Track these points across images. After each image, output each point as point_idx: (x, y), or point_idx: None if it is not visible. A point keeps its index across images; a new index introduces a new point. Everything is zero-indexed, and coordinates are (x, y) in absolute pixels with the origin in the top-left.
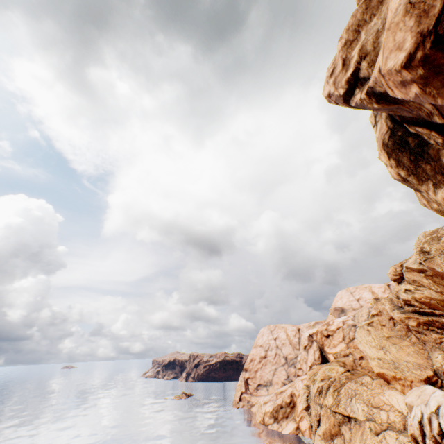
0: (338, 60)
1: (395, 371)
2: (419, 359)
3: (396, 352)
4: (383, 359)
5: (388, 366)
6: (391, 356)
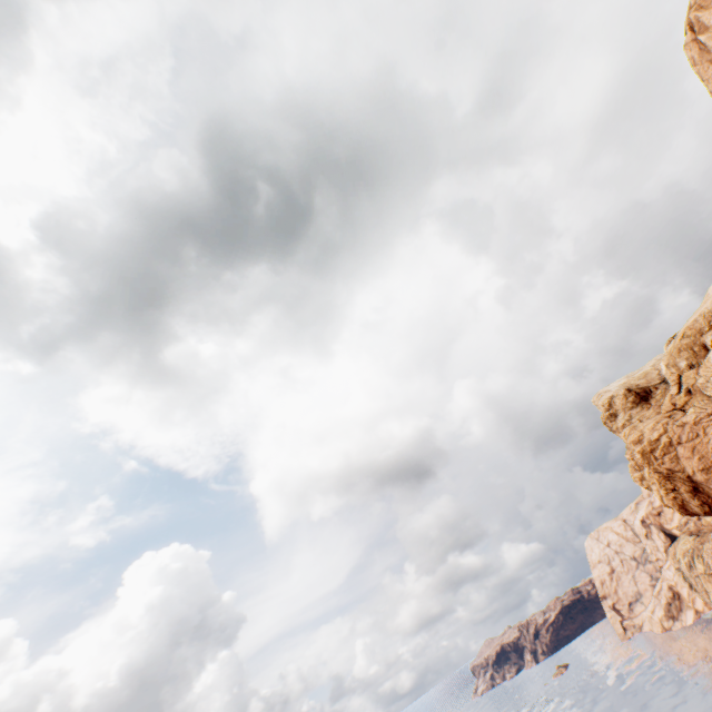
0: (637, 481)
1: None
2: None
3: None
4: None
5: None
6: None
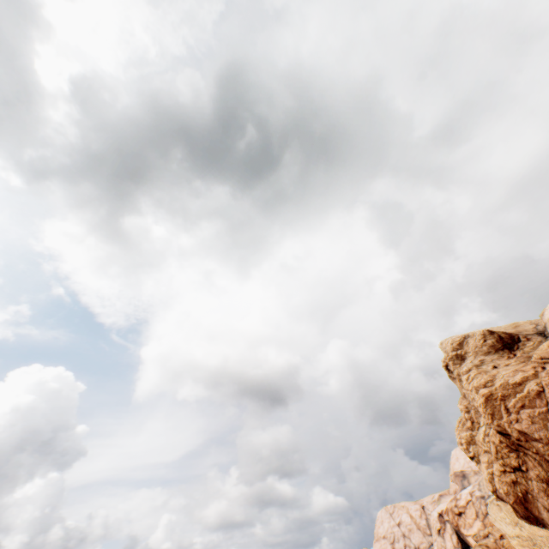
0: (463, 443)
1: (535, 548)
2: (548, 532)
3: (529, 526)
4: (520, 535)
5: (528, 543)
6: (526, 531)
